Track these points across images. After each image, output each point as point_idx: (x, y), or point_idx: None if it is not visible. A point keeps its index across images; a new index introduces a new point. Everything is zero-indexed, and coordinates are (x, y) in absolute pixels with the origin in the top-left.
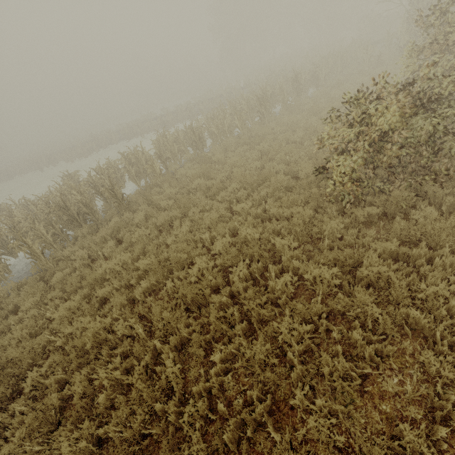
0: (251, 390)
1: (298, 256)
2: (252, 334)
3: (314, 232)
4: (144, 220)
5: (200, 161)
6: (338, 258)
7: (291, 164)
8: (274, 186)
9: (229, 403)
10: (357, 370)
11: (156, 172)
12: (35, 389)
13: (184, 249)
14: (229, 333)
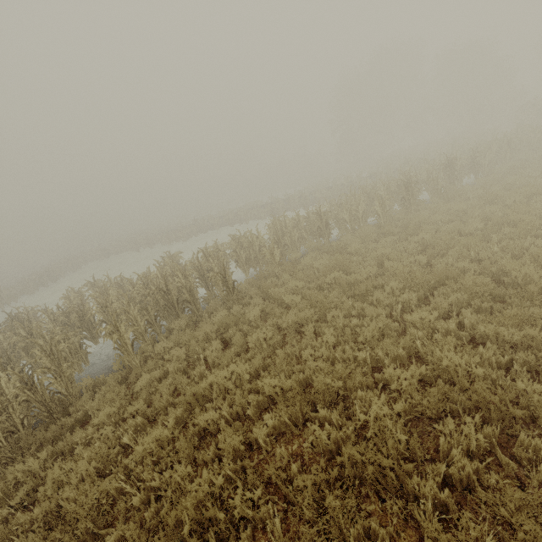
0: None
1: None
2: None
3: None
4: (259, 317)
5: (329, 251)
6: None
7: (484, 262)
8: (470, 291)
9: None
10: None
11: (274, 259)
12: None
13: (336, 373)
14: None
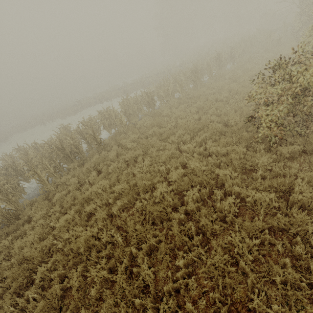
0: (211, 291)
1: (237, 183)
2: (206, 244)
3: (248, 165)
4: (116, 156)
5: (153, 116)
6: (273, 185)
7: (221, 116)
8: (211, 131)
9: (194, 301)
10: (305, 280)
11: (123, 123)
12: (43, 280)
13: (148, 178)
14: (188, 243)
